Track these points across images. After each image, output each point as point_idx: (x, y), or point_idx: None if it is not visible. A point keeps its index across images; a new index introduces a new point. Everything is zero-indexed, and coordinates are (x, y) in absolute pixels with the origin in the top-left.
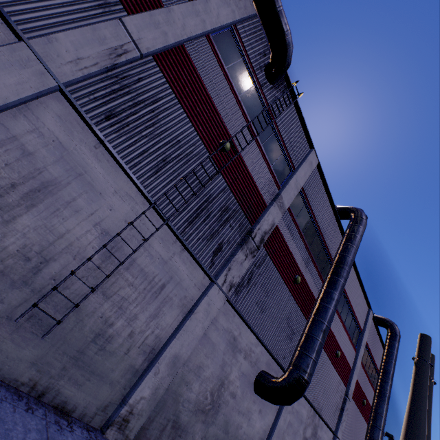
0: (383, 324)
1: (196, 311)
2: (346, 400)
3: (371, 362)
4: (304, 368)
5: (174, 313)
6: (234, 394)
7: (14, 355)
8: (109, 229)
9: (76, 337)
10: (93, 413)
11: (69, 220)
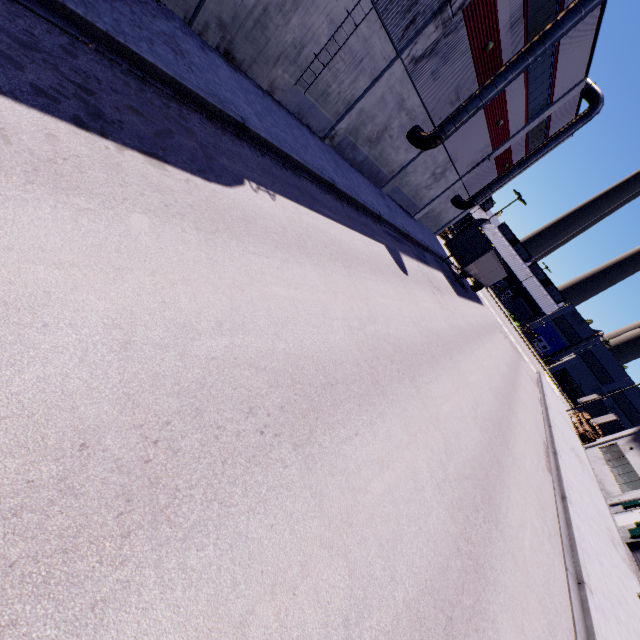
0: (591, 100)
1: (380, 81)
2: (485, 160)
3: (543, 136)
4: (445, 132)
5: (365, 80)
6: (391, 137)
7: (292, 100)
8: (334, 19)
9: (314, 93)
10: (320, 131)
11: (313, 16)
